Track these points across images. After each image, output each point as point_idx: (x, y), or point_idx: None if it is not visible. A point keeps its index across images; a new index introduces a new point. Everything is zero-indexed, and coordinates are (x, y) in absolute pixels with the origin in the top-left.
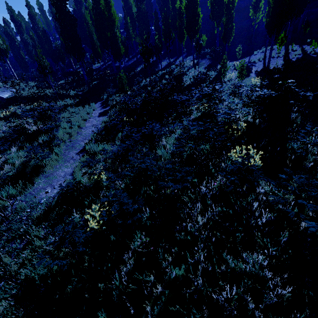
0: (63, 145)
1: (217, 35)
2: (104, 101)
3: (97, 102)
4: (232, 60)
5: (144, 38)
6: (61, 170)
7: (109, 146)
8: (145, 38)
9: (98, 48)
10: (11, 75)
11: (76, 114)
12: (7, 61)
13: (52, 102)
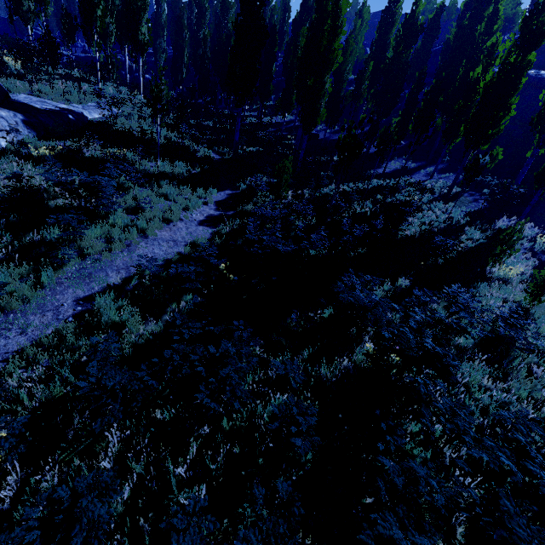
0: (76, 263)
1: (530, 161)
2: (217, 203)
3: (226, 188)
4: (535, 223)
5: (361, 118)
6: (7, 330)
7: (137, 324)
8: (362, 119)
9: (293, 94)
10: (137, 84)
11: (168, 198)
12: (139, 61)
13: (153, 156)
